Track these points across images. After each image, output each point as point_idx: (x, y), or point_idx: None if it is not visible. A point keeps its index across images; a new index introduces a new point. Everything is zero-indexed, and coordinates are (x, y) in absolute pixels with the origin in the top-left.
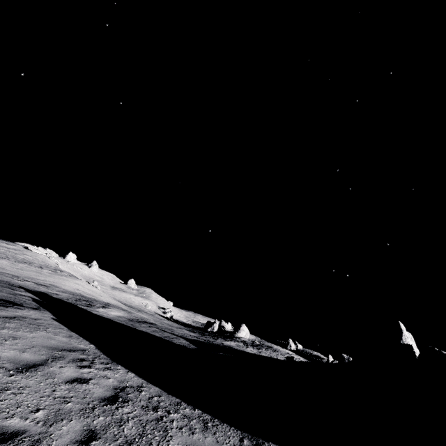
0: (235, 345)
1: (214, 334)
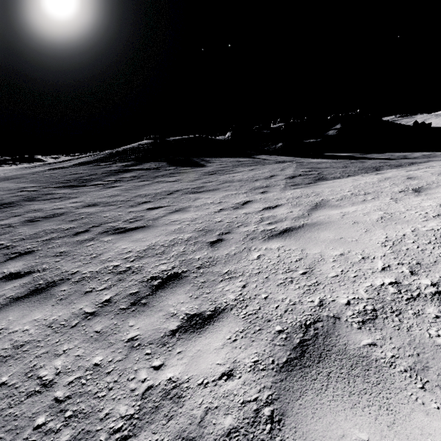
0: None
1: None
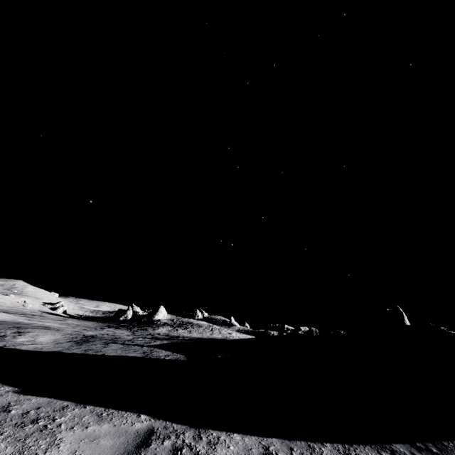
0: (168, 332)
1: (131, 322)
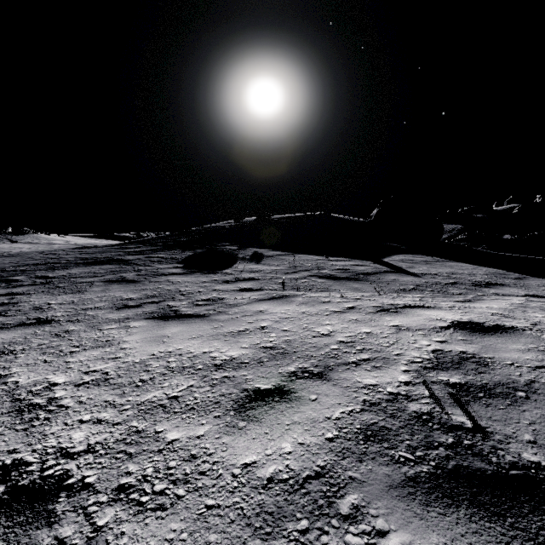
0: None
1: None
